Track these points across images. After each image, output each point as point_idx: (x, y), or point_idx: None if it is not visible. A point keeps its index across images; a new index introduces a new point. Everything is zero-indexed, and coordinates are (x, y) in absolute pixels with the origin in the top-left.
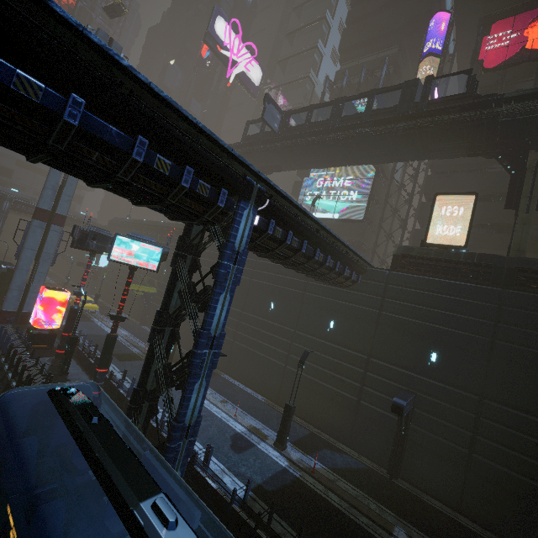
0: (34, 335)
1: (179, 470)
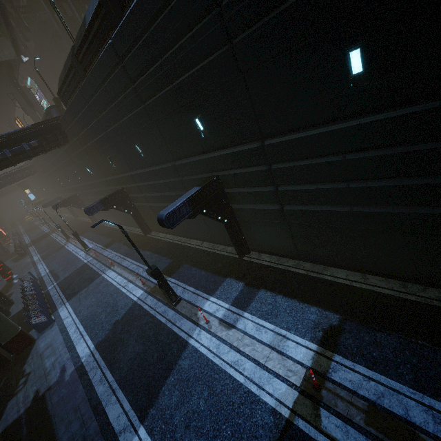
0: (1, 240)
1: None
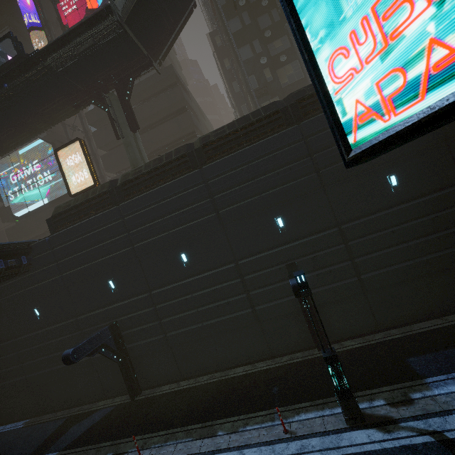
0: None
1: None
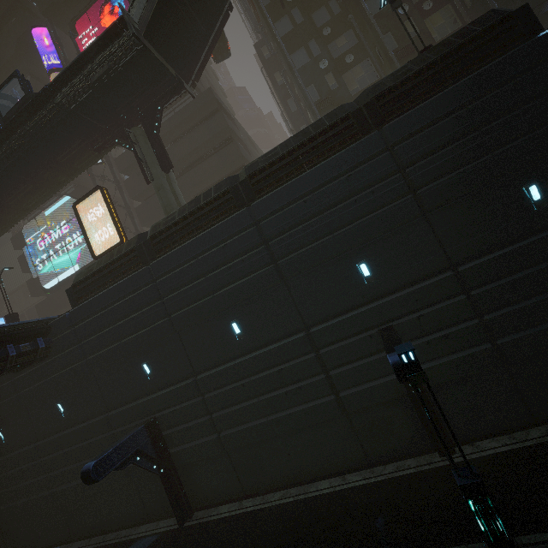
0: None
1: None
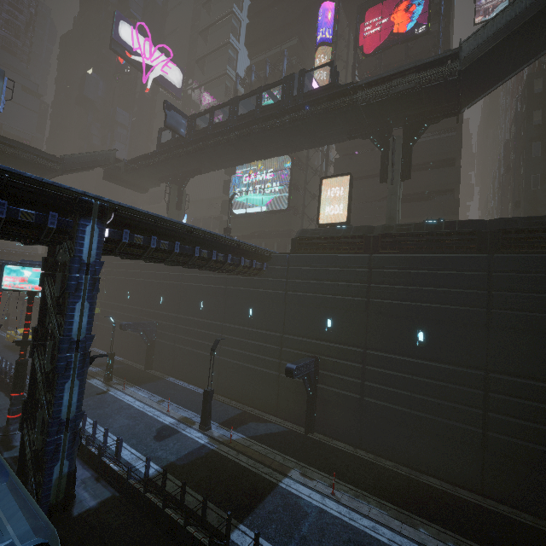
0: None
1: (66, 459)
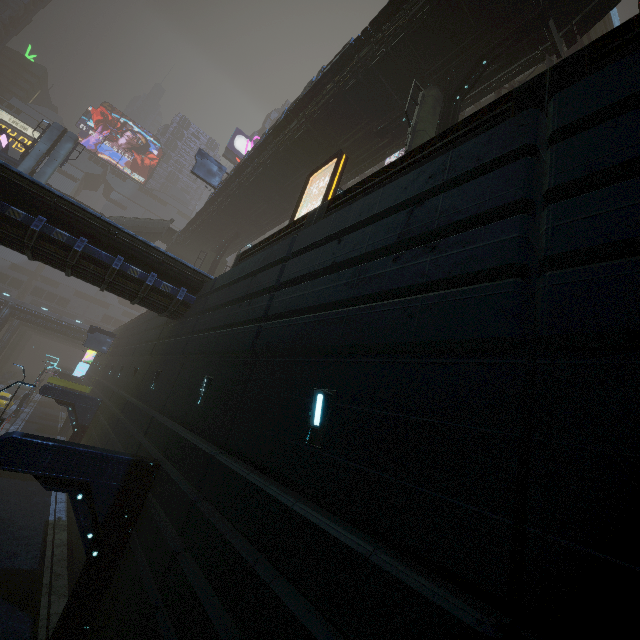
0: None
1: None
